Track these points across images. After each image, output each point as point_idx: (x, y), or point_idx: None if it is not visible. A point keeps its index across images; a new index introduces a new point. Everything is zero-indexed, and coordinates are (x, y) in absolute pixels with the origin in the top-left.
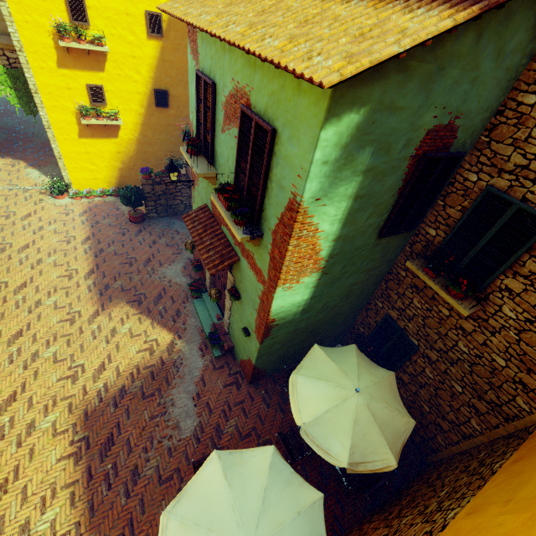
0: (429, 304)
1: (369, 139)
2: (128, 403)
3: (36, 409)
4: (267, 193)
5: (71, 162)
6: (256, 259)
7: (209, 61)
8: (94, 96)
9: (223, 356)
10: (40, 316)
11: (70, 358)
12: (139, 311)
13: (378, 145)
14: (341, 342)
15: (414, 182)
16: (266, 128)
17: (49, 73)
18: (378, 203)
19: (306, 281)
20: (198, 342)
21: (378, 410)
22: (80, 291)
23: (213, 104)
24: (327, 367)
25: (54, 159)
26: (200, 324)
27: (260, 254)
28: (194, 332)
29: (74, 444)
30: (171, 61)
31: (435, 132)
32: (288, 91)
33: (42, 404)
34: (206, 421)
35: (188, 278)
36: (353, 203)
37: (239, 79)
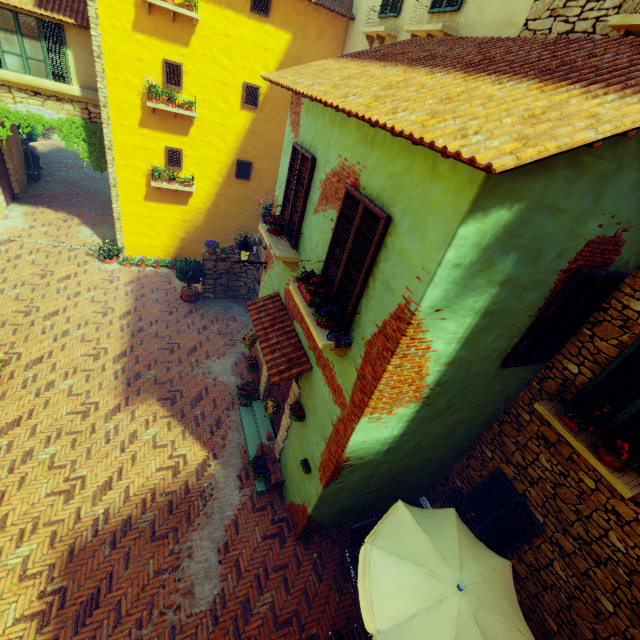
0: (563, 466)
1: (516, 243)
2: (131, 543)
3: (8, 534)
4: (366, 292)
5: (130, 225)
6: (337, 372)
7: (312, 135)
8: (171, 159)
9: (267, 492)
10: (48, 403)
11: (71, 465)
12: (170, 412)
13: (525, 251)
14: (426, 494)
15: (560, 302)
16: (379, 214)
17: (129, 131)
18: (509, 324)
19: (400, 413)
20: (238, 468)
21: (490, 626)
22: (104, 377)
23: (309, 180)
24: (416, 540)
25: (112, 219)
26: (244, 442)
27: (344, 367)
28: (235, 451)
29: (44, 597)
30: (261, 134)
31: (596, 244)
32: (416, 174)
33: (18, 527)
34: (231, 590)
35: (239, 378)
36: (479, 319)
37: (347, 156)
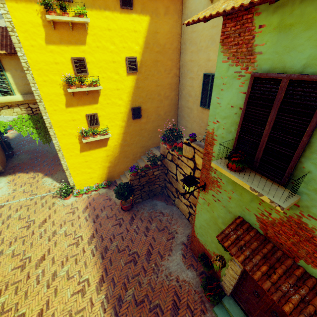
0: None
1: None
2: None
3: None
4: None
5: (75, 170)
6: None
7: (308, 51)
8: (91, 121)
9: None
10: None
11: None
12: None
13: None
14: None
15: None
16: None
17: (60, 112)
18: None
19: None
20: None
21: None
22: (95, 314)
23: None
24: None
25: (61, 167)
26: None
27: None
28: None
29: None
30: (142, 87)
31: None
32: None
33: None
34: None
35: (193, 270)
36: None
37: None
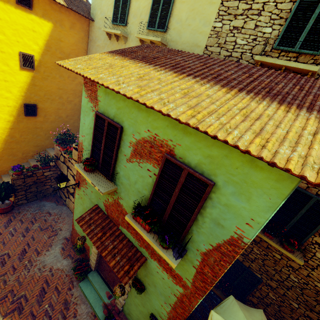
0: (265, 251)
1: None
2: None
3: None
4: (196, 222)
5: None
6: None
7: (114, 109)
8: None
9: None
10: None
11: None
12: None
13: None
14: None
15: None
16: (206, 181)
17: None
18: None
19: None
20: None
21: None
22: None
23: (119, 140)
24: None
25: None
26: (91, 308)
27: (181, 264)
28: None
29: None
30: (40, 85)
31: None
32: (234, 161)
33: None
34: None
35: (69, 259)
36: None
37: (158, 133)
